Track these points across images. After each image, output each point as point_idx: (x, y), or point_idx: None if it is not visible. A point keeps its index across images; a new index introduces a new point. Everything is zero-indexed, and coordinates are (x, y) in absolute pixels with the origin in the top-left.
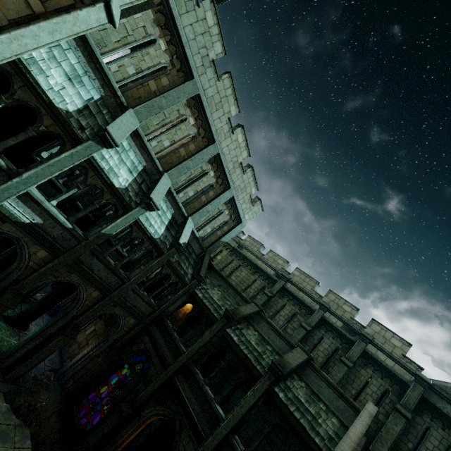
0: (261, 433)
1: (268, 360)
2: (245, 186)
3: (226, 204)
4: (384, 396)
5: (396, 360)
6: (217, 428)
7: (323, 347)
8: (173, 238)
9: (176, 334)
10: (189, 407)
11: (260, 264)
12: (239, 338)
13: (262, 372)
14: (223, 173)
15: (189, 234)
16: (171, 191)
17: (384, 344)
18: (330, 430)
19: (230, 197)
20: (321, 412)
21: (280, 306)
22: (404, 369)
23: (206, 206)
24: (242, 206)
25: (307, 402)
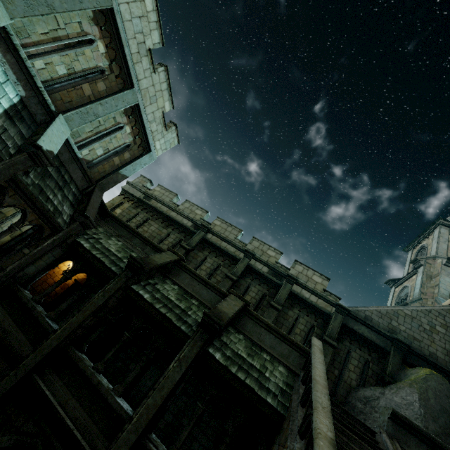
0: (191, 417)
1: (195, 316)
2: (156, 94)
3: (127, 115)
4: (309, 332)
5: (319, 295)
6: (119, 435)
7: (251, 296)
8: (24, 141)
9: (42, 308)
10: (65, 418)
11: (174, 216)
12: (152, 295)
13: (189, 332)
14: (120, 54)
15: (60, 142)
16: (13, 42)
17: (307, 283)
18: (280, 382)
19: (133, 103)
20: (267, 363)
21: (201, 259)
22: (326, 302)
23: (92, 103)
24: (151, 126)
25: (250, 356)
